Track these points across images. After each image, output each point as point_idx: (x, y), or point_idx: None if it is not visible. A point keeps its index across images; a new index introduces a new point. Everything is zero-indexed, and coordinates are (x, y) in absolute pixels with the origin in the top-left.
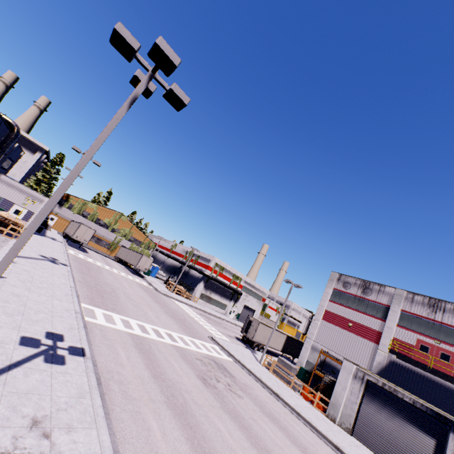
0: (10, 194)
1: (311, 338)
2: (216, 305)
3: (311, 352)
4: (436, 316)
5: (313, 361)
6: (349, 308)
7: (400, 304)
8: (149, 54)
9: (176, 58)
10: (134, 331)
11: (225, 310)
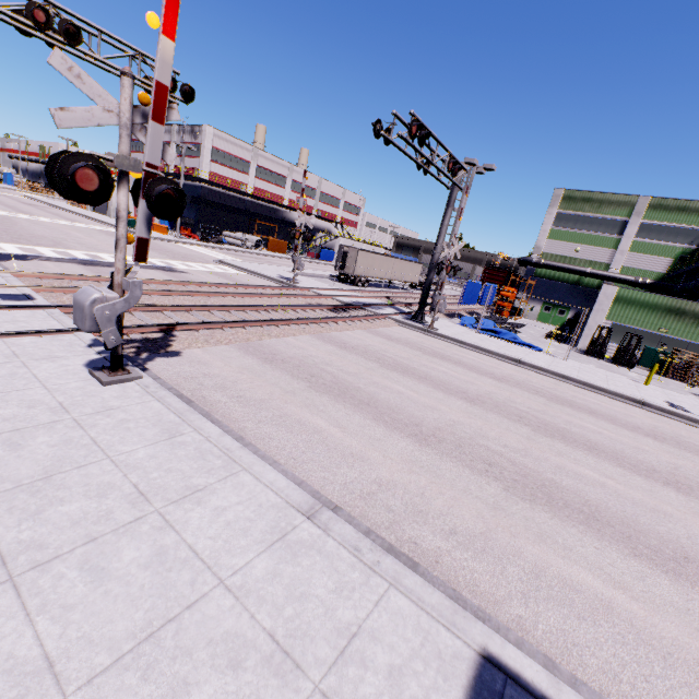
0: None
1: None
2: None
3: None
4: None
5: None
6: (133, 152)
7: None
8: None
9: None
10: None
11: None
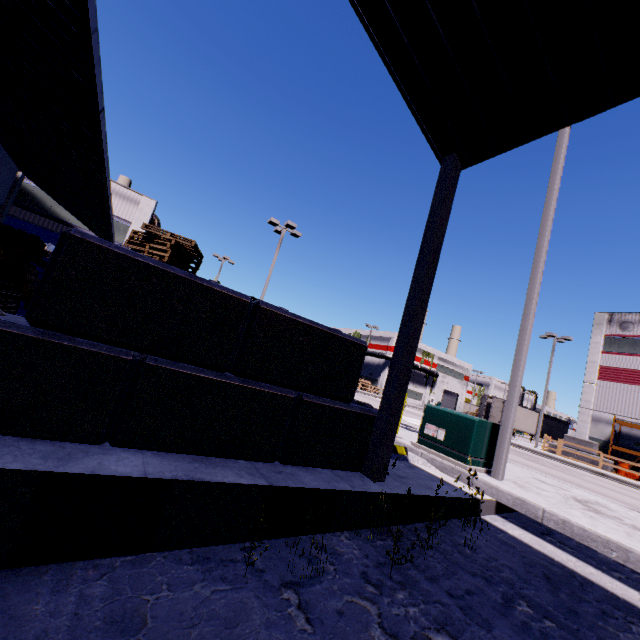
0: None
1: (587, 407)
2: (408, 396)
3: (592, 425)
4: None
5: (600, 436)
6: (639, 356)
7: None
8: None
9: None
10: (415, 423)
11: (422, 400)
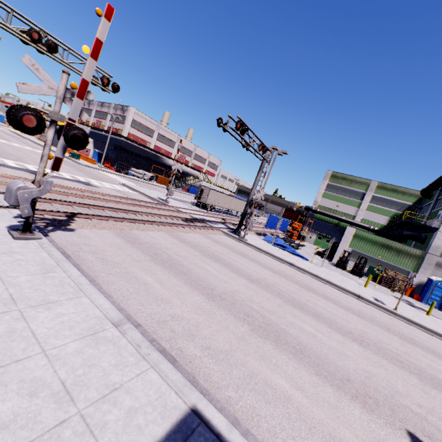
0: None
1: None
2: None
3: None
4: (102, 110)
5: None
6: None
7: (95, 108)
8: None
9: None
10: None
11: None
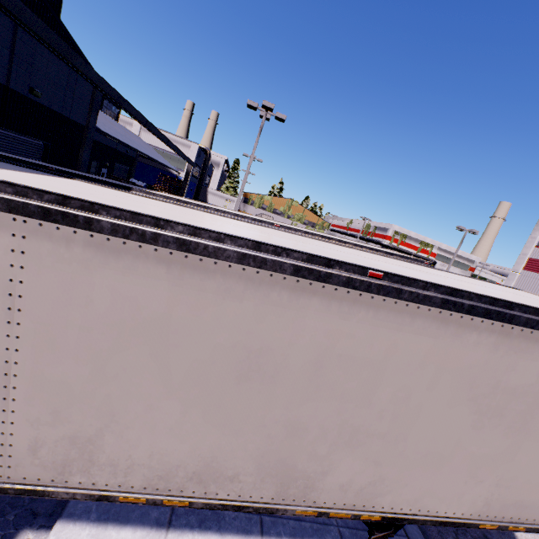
0: (215, 201)
1: None
2: None
3: None
4: None
5: None
6: None
7: None
8: (262, 108)
9: (272, 105)
10: None
11: None
